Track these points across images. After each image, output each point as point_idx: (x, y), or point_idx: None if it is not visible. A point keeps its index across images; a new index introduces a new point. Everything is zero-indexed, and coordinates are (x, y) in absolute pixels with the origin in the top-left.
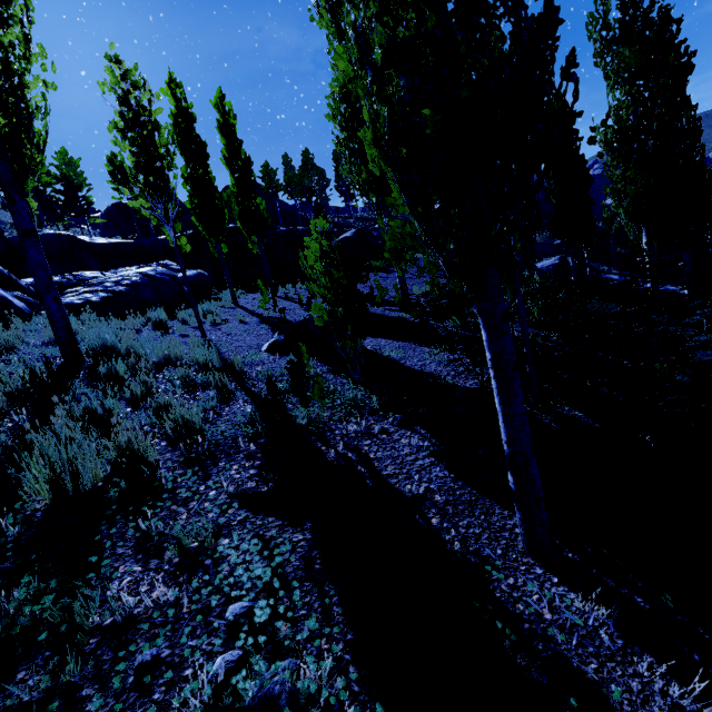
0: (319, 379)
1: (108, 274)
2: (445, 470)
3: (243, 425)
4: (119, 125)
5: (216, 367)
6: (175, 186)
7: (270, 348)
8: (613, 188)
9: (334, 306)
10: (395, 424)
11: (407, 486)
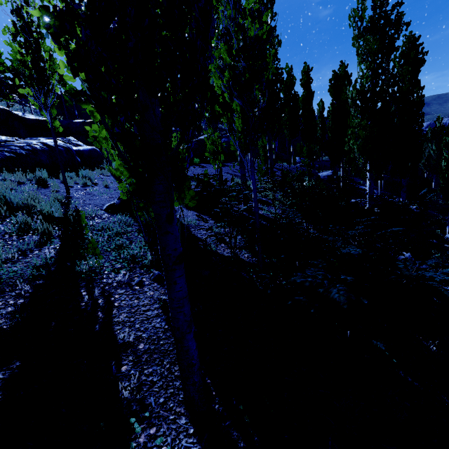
0: (93, 240)
1: (21, 140)
2: (164, 321)
3: (32, 268)
4: (14, 30)
5: (58, 218)
6: (55, 83)
7: (108, 208)
8: (352, 131)
9: (130, 186)
10: (152, 278)
11: (121, 335)
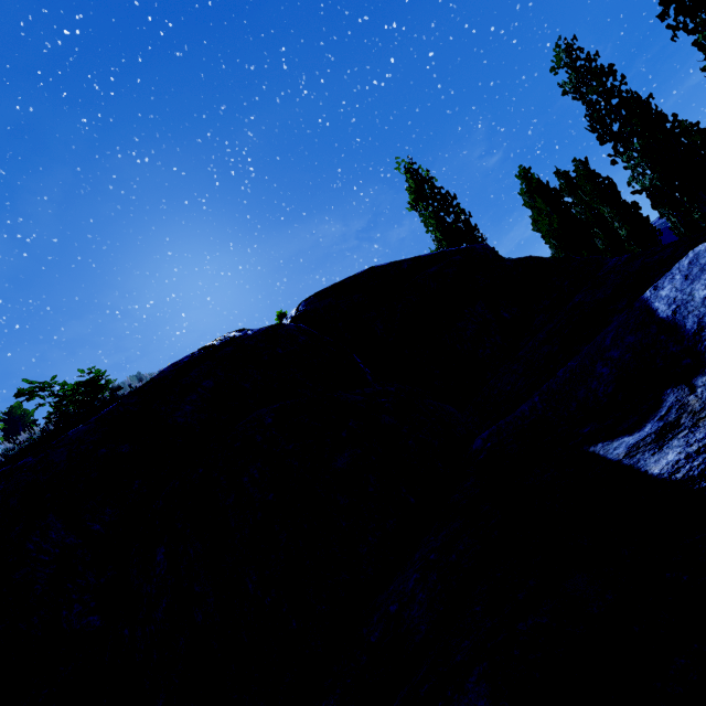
0: None
1: None
2: None
3: None
4: None
5: None
6: None
7: None
8: None
9: None
10: None
11: None
